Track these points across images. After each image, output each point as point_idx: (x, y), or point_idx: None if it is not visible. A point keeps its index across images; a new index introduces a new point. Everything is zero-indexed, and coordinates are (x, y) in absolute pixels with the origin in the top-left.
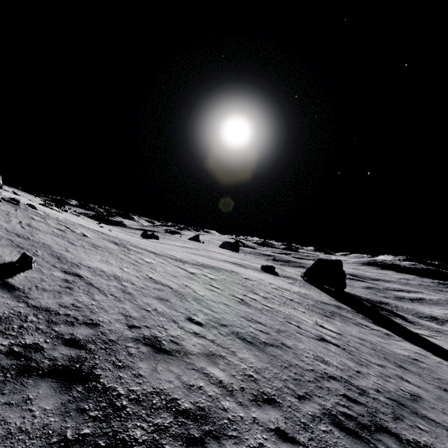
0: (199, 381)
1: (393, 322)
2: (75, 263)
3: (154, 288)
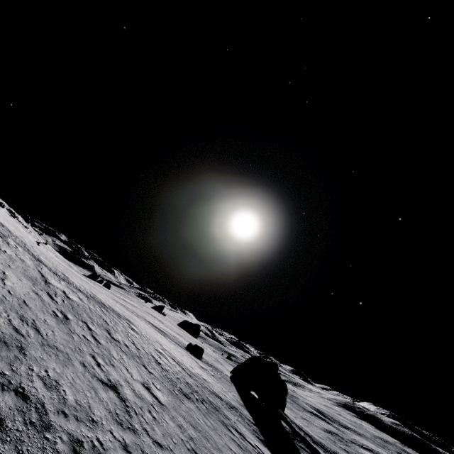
0: None
1: None
2: None
3: None
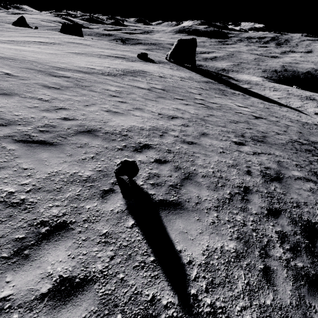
0: (306, 185)
1: (233, 84)
2: (114, 133)
3: (182, 125)
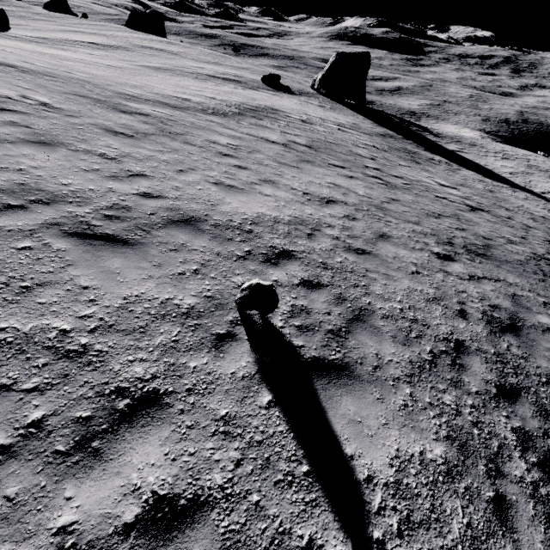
0: None
1: (431, 142)
2: (230, 226)
3: (344, 217)
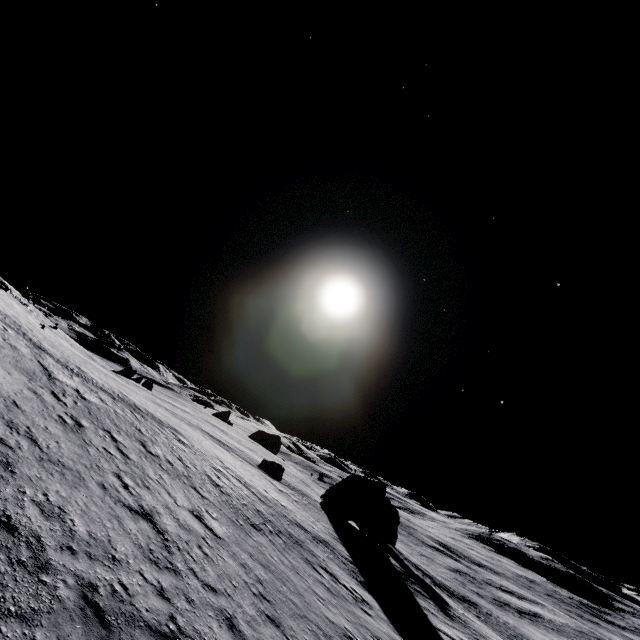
0: None
1: (409, 599)
2: None
3: None
